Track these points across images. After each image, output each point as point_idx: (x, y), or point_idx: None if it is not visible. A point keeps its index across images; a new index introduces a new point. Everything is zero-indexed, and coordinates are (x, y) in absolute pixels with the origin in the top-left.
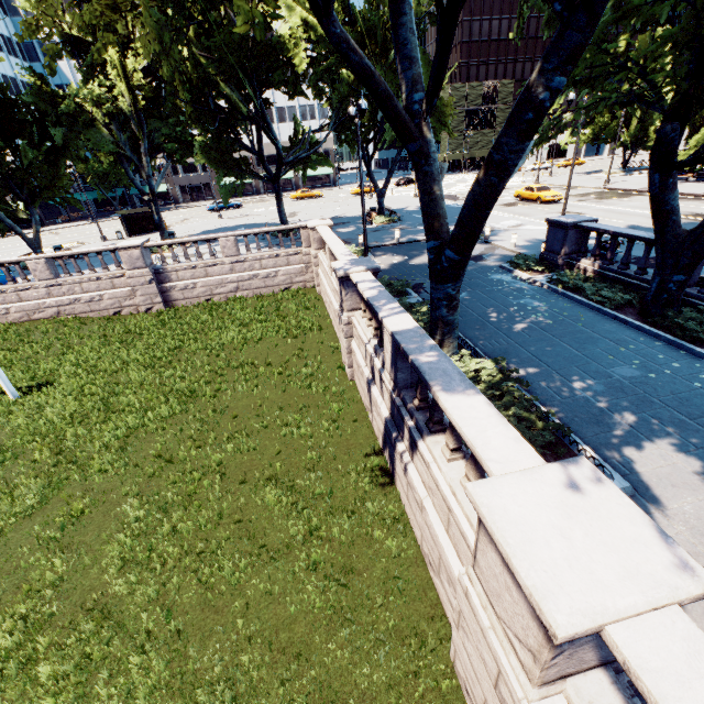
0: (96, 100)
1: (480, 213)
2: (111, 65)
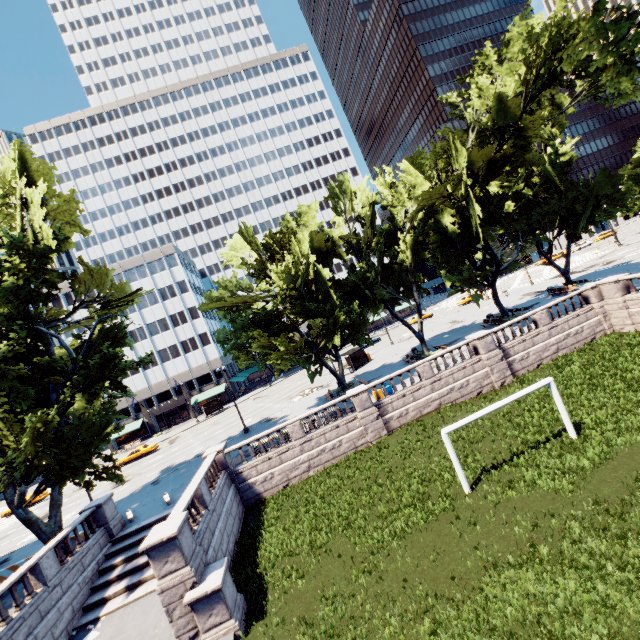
0: (379, 270)
1: None
2: (405, 243)
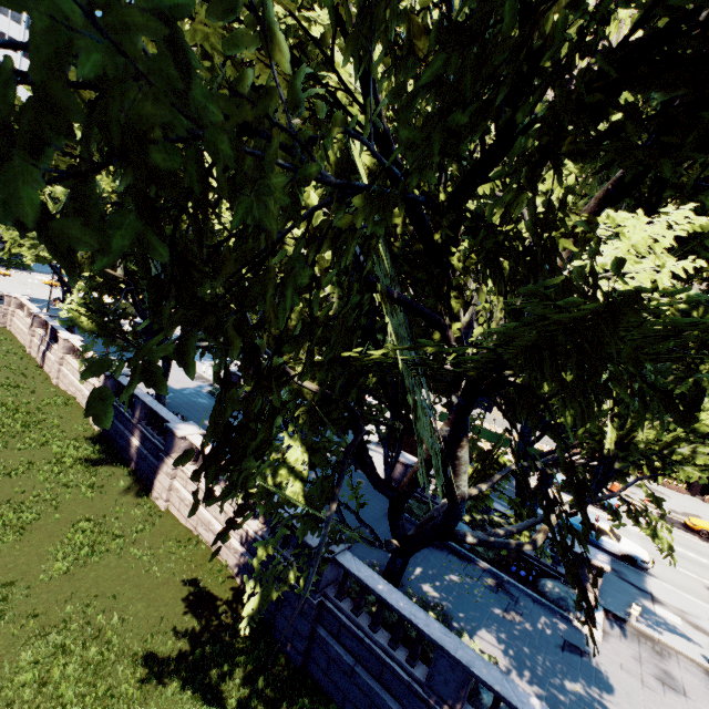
0: None
1: None
2: None
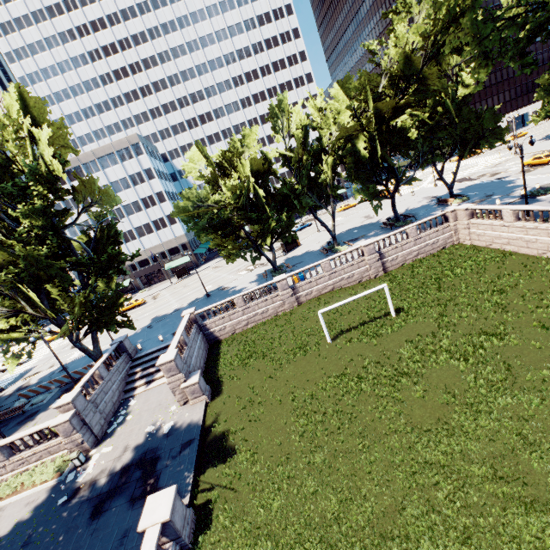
0: (306, 183)
1: None
2: (327, 164)
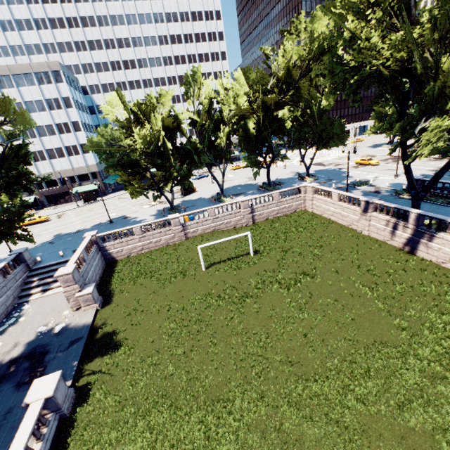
0: (206, 144)
1: (433, 185)
2: (224, 133)
